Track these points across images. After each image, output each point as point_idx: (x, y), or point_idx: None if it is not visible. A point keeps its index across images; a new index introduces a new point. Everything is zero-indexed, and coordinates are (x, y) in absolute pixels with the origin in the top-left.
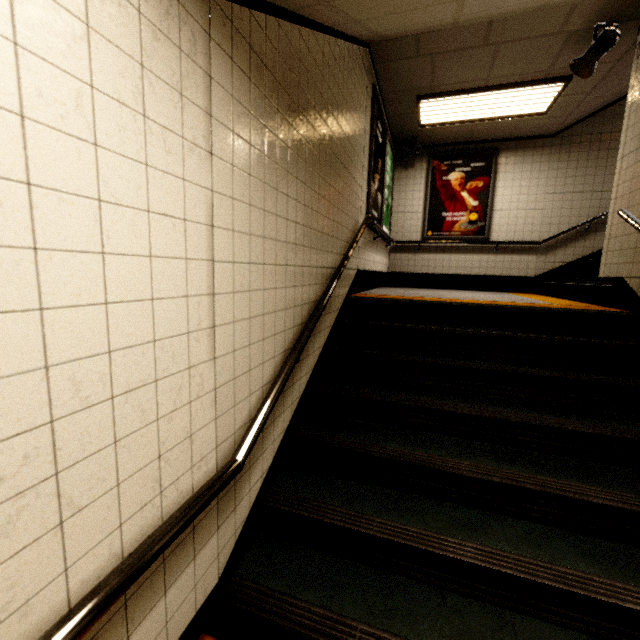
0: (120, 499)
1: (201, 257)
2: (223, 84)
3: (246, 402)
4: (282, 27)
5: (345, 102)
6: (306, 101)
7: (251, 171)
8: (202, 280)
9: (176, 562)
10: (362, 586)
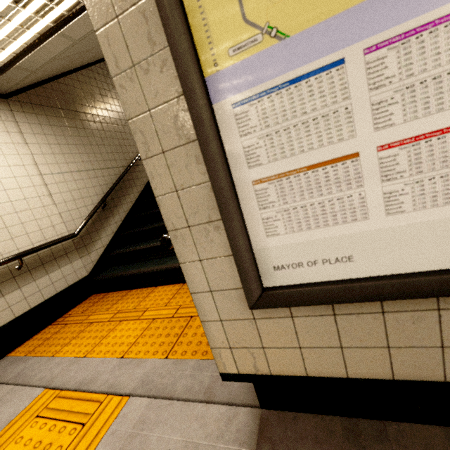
0: (30, 238)
1: (35, 174)
2: (23, 121)
3: (80, 219)
4: (46, 87)
5: (108, 91)
6: (74, 105)
7: (49, 143)
8: (39, 181)
9: (61, 261)
10: (137, 265)
